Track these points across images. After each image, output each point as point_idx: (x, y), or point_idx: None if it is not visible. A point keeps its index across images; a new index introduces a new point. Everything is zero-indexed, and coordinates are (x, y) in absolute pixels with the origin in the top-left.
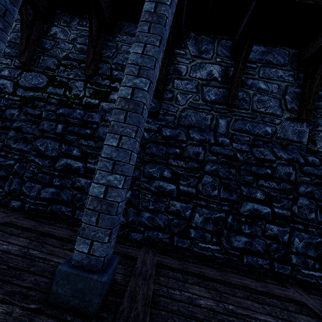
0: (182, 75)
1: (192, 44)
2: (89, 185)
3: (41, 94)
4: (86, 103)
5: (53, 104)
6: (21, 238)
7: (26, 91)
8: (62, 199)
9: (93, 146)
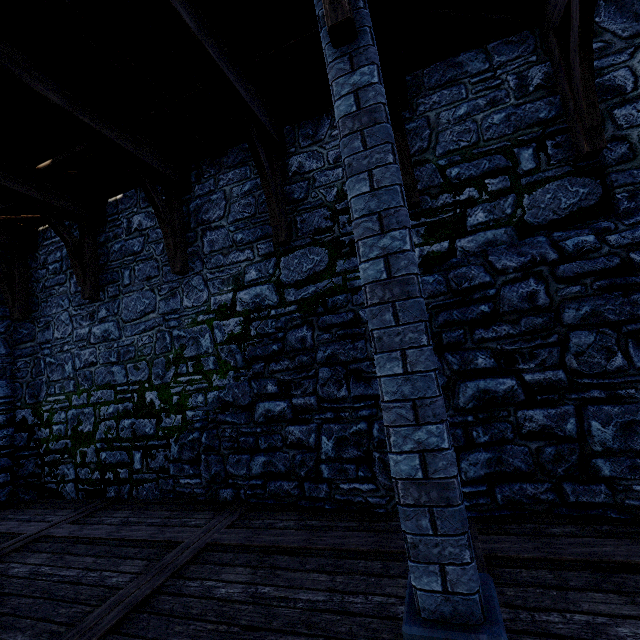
0: (628, 91)
1: (612, 14)
2: (560, 419)
3: (328, 282)
4: (424, 259)
5: (360, 290)
6: (588, 592)
7: (301, 289)
8: (514, 470)
9: (514, 333)
